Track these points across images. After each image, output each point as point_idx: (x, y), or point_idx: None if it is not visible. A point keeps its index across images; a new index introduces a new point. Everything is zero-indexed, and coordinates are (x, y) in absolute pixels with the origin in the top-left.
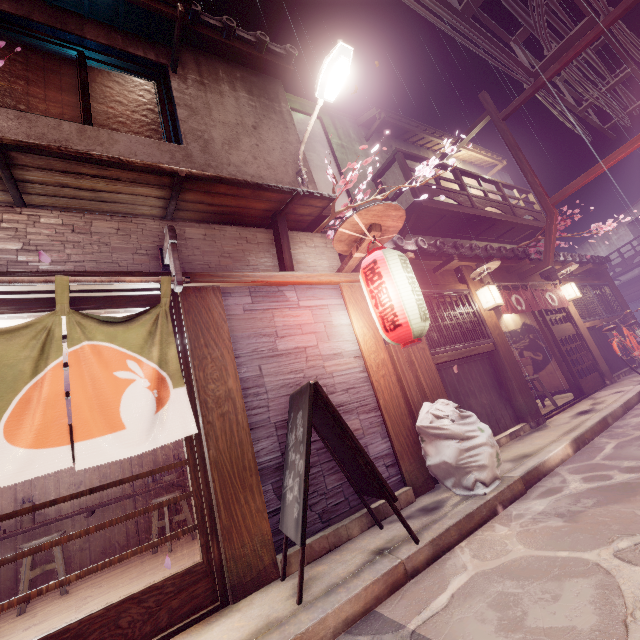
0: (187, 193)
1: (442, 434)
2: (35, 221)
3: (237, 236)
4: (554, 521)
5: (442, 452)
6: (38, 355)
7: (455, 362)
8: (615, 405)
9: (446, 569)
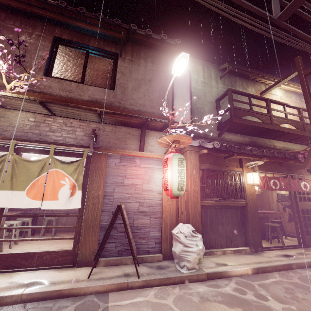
0: (104, 115)
1: (178, 240)
2: (55, 121)
3: (125, 131)
4: (196, 298)
5: (176, 247)
6: (40, 170)
7: (218, 206)
8: (307, 260)
9: (141, 293)
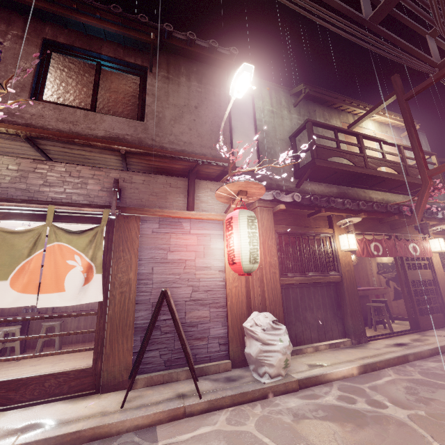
0: (132, 158)
1: (254, 336)
2: (52, 169)
3: (164, 182)
4: (288, 417)
5: (251, 347)
6: (32, 246)
7: (303, 284)
8: (426, 347)
9: (207, 420)
